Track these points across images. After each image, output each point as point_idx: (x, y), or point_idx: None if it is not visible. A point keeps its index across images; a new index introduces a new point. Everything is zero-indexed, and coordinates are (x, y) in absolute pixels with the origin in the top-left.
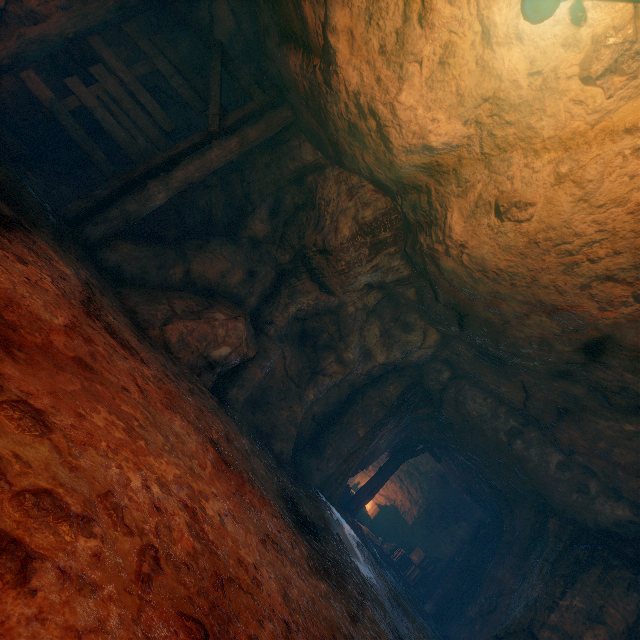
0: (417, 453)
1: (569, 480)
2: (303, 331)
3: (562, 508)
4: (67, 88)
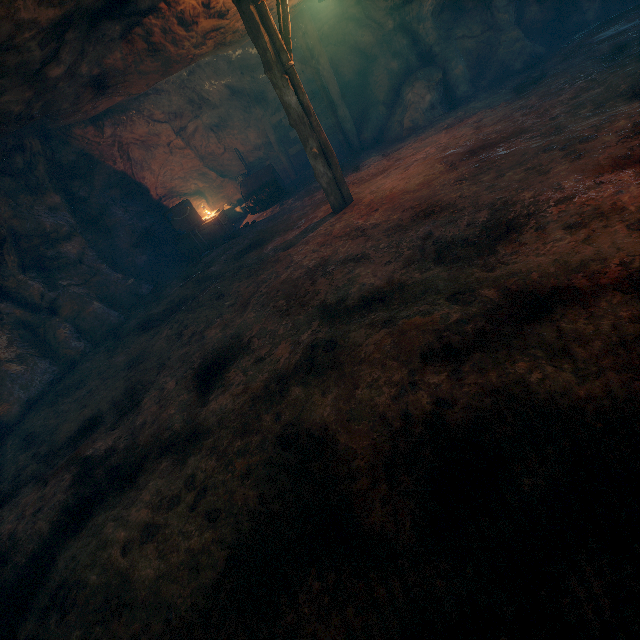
0: None
1: None
2: (453, 6)
3: None
4: (287, 137)
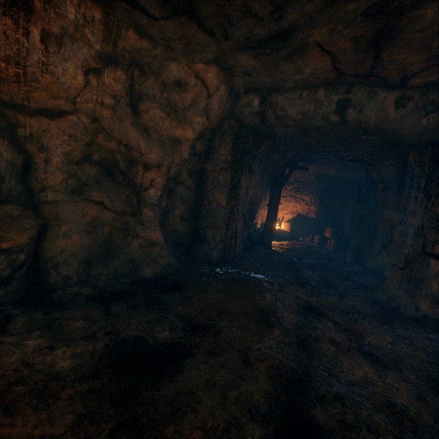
0: (288, 176)
1: (413, 110)
2: (104, 167)
3: (416, 139)
4: None
